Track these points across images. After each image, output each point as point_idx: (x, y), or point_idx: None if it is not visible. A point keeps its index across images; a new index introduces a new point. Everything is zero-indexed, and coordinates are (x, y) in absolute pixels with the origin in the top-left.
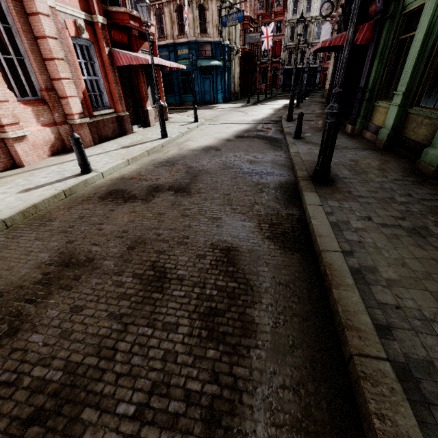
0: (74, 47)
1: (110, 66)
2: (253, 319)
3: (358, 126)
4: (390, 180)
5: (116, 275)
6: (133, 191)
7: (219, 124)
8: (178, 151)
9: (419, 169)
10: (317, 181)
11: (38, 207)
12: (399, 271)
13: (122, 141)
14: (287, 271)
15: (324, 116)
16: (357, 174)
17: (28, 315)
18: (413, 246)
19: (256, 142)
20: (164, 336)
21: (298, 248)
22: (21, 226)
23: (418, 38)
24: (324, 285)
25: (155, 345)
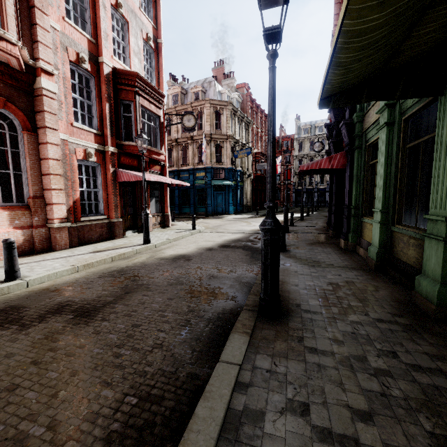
0: (80, 167)
1: (112, 181)
2: None
3: (351, 242)
4: (370, 320)
5: None
6: (28, 311)
7: (215, 232)
8: (146, 259)
9: (417, 303)
10: (264, 315)
11: None
12: None
13: (102, 245)
14: None
15: (324, 229)
16: (327, 305)
17: None
18: None
19: (237, 253)
20: None
21: None
22: None
23: (380, 162)
24: None
25: None
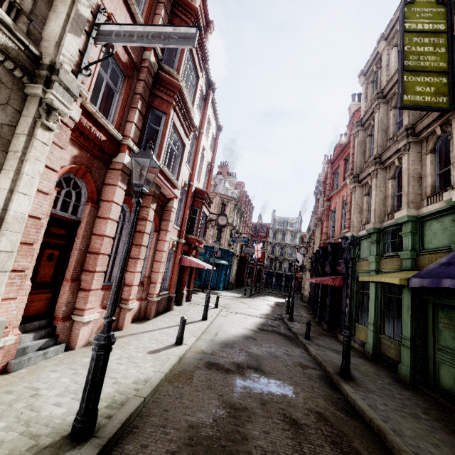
0: None
1: (178, 265)
2: (356, 447)
3: None
4: (386, 383)
5: (270, 418)
6: (225, 365)
7: (235, 313)
8: (225, 335)
9: (400, 378)
10: (344, 377)
11: (173, 367)
12: (412, 432)
13: (172, 317)
14: (358, 428)
15: (315, 321)
16: (365, 375)
17: (244, 432)
18: (414, 422)
19: (278, 337)
20: (321, 449)
21: (356, 418)
22: (174, 380)
23: (372, 297)
24: (380, 438)
25: (320, 452)
